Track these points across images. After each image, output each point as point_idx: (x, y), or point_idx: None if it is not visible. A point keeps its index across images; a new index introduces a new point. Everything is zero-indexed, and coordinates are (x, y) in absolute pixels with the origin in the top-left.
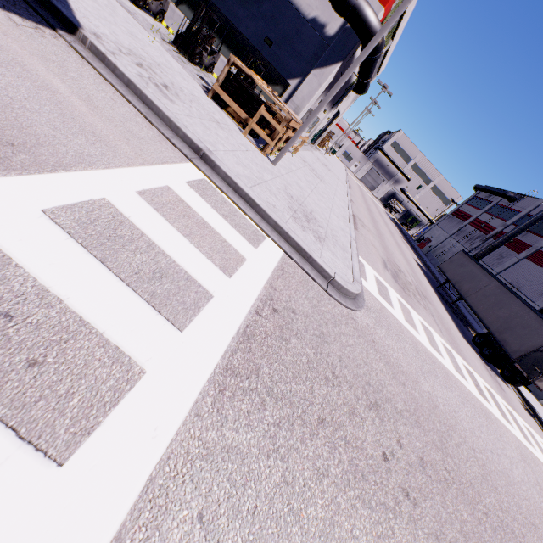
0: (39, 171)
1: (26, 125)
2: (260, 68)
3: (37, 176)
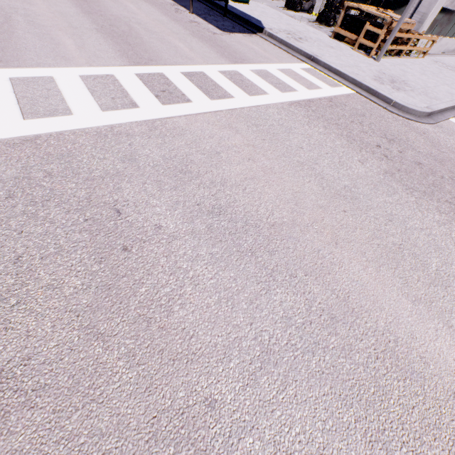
0: (249, 64)
1: (246, 57)
2: (385, 2)
3: (248, 65)
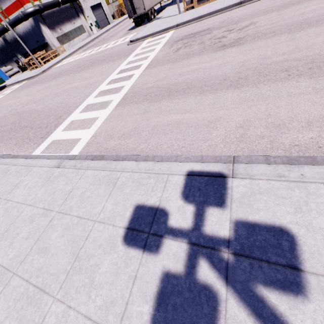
0: None
1: None
2: (44, 48)
3: None
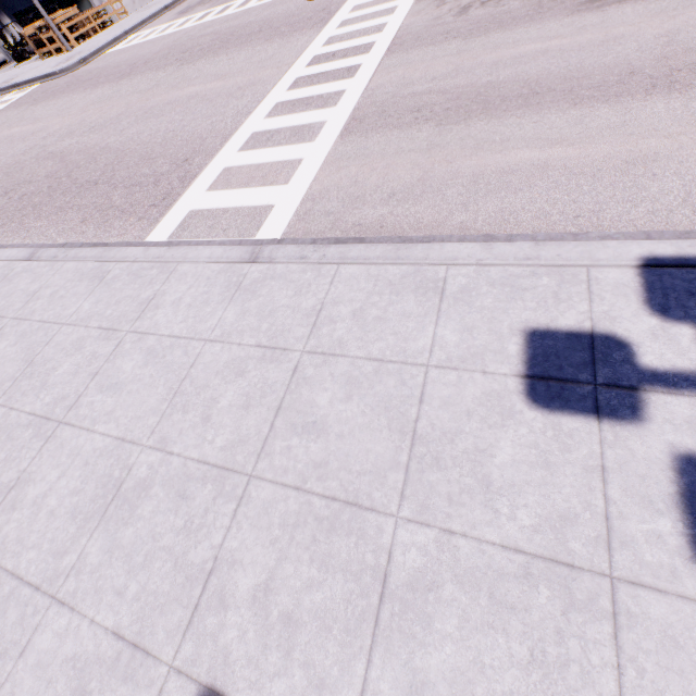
0: None
1: None
2: (71, 1)
3: None
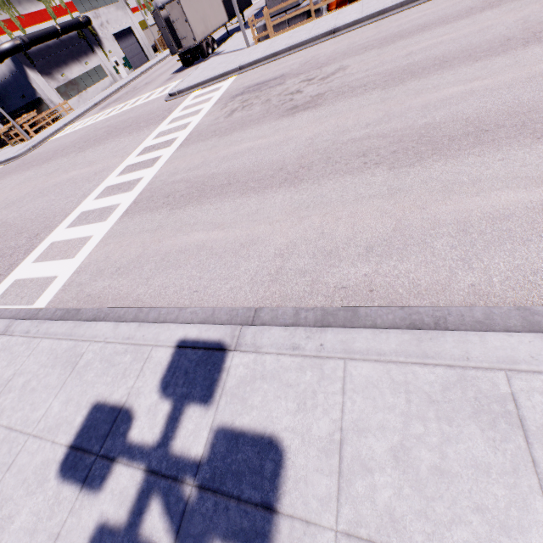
0: None
1: None
2: (35, 106)
3: None
